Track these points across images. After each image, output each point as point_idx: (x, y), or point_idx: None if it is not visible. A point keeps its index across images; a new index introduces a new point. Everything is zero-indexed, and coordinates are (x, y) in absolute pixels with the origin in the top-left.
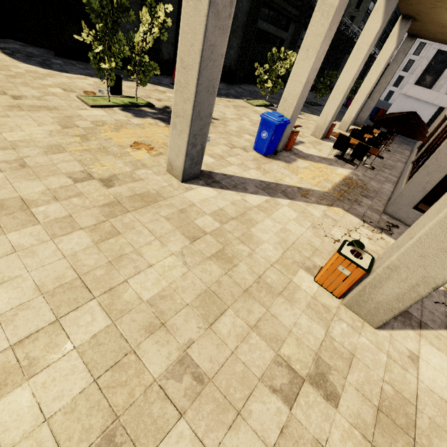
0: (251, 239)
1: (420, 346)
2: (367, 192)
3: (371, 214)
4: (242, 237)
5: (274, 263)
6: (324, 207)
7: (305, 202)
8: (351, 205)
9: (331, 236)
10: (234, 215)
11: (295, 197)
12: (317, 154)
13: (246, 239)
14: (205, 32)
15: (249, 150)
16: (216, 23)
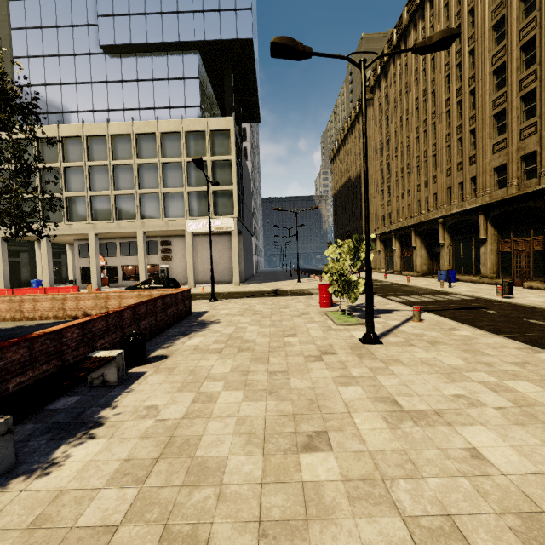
0: None
1: None
2: None
3: None
4: None
5: None
6: None
7: None
8: None
9: None
10: None
11: None
12: None
13: None
14: (3, 268)
15: None
16: (5, 266)
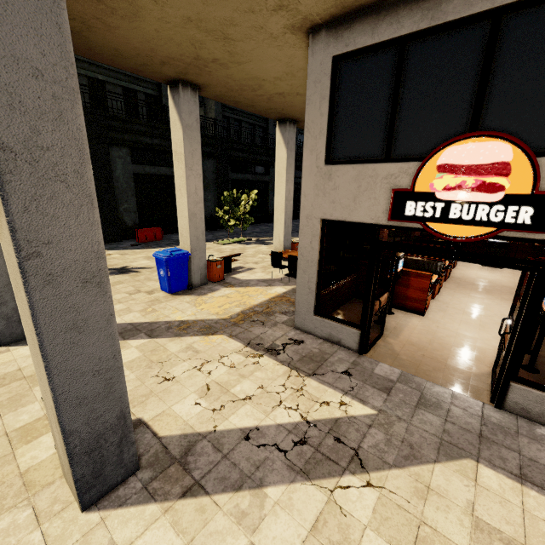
0: (18, 401)
1: (147, 531)
2: (294, 307)
3: (272, 333)
4: (7, 400)
5: (14, 430)
6: (197, 338)
7: (172, 337)
8: (248, 328)
9: (165, 374)
10: (31, 373)
11: (162, 333)
12: (259, 278)
13: (7, 403)
14: None
15: (157, 292)
16: None
